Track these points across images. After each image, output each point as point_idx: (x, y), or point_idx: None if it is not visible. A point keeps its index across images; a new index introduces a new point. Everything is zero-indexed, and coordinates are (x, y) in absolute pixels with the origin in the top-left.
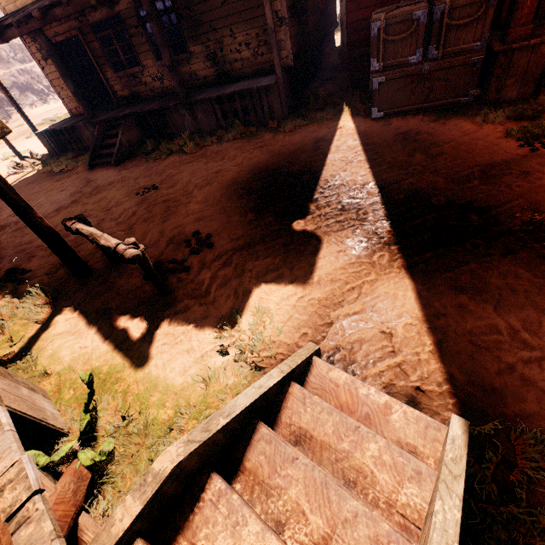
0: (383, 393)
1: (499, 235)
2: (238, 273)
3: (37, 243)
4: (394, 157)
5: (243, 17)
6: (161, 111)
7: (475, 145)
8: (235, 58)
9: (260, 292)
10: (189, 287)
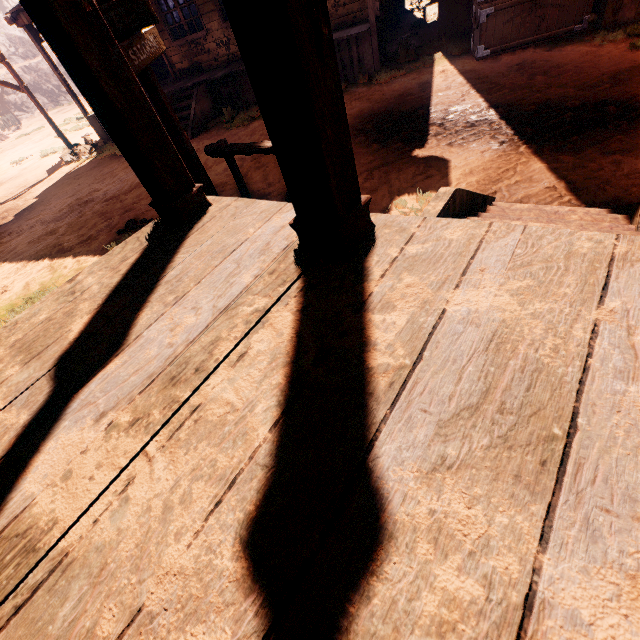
0: (565, 207)
1: (639, 116)
2: (384, 183)
3: (144, 203)
4: (514, 83)
5: None
6: (235, 77)
7: (598, 61)
8: None
9: (414, 188)
10: None
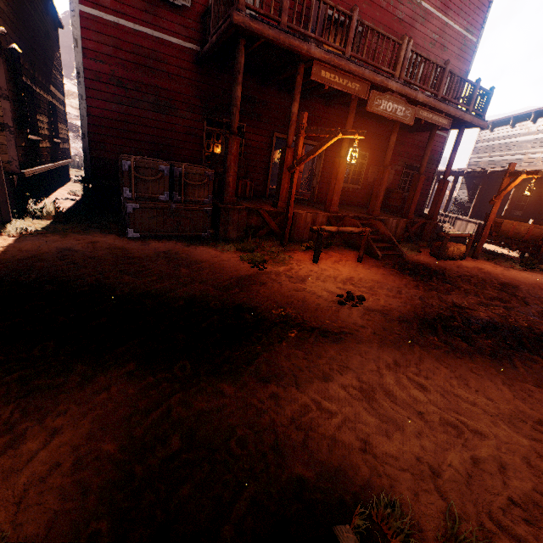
0: None
1: (270, 327)
2: None
3: None
4: (162, 270)
5: None
6: None
7: (224, 264)
8: None
9: None
10: None
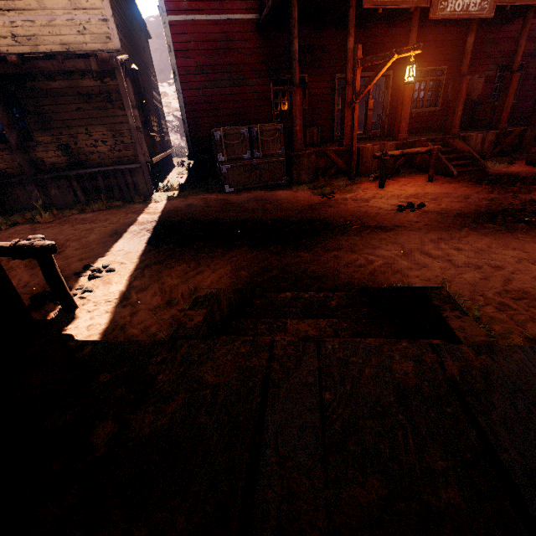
0: (320, 292)
1: (335, 228)
2: (155, 280)
3: None
4: (253, 207)
5: (100, 121)
6: None
7: (299, 199)
8: (91, 151)
9: (187, 283)
10: (101, 299)
